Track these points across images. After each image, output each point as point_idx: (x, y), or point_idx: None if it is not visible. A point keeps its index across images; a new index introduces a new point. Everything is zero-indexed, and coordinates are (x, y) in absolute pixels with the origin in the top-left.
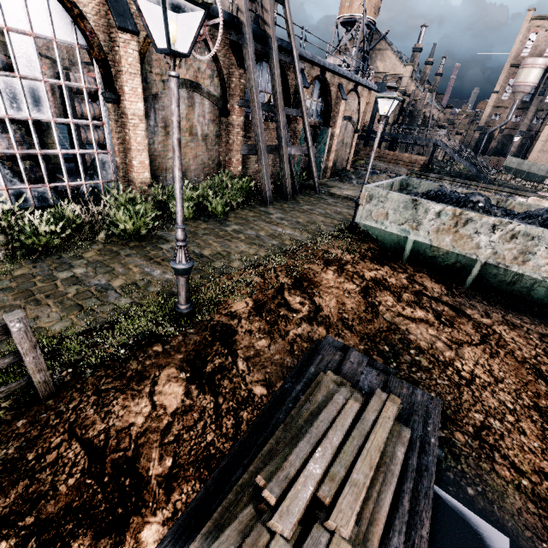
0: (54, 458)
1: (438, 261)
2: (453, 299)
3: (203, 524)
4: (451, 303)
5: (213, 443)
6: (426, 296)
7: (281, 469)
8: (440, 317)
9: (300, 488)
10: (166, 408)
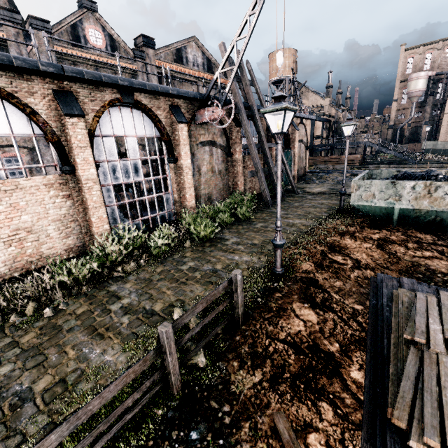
0: (273, 349)
1: (421, 219)
2: (445, 242)
3: (386, 363)
4: (445, 244)
5: (354, 334)
6: (425, 243)
7: (416, 329)
8: (443, 253)
9: (434, 335)
10: (312, 321)
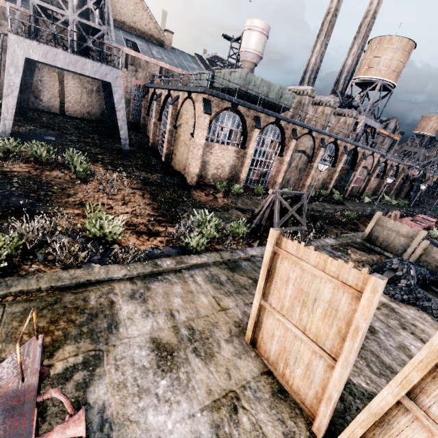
0: None
1: None
2: None
3: None
4: None
5: None
6: None
7: None
8: None
9: None
10: None
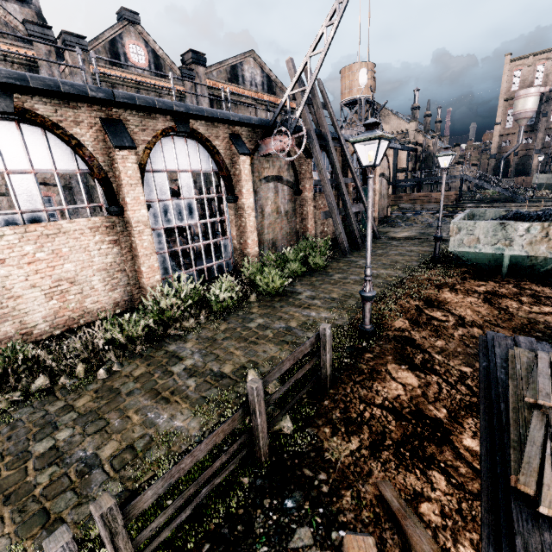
0: (369, 415)
1: (537, 268)
2: None
3: (505, 429)
4: None
5: (463, 399)
6: (542, 297)
7: (539, 391)
8: None
9: None
10: (412, 385)
